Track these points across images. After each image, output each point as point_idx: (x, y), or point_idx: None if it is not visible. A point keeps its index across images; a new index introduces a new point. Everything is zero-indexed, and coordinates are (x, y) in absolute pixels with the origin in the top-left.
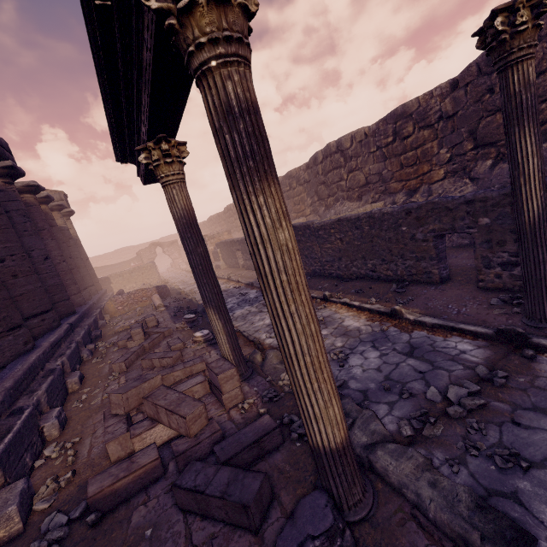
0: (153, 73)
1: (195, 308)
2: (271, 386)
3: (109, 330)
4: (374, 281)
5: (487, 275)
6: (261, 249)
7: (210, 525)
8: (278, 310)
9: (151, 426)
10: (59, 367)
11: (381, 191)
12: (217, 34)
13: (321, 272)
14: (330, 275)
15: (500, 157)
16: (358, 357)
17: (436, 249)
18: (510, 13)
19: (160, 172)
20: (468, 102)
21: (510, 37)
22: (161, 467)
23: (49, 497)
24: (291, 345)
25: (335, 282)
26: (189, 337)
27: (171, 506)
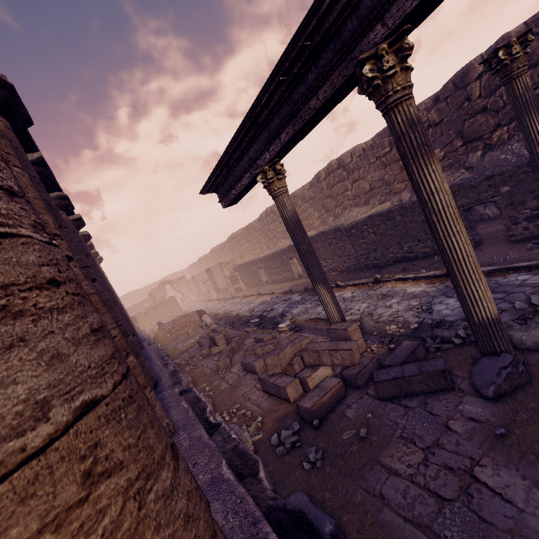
0: (313, 114)
1: (246, 319)
2: (381, 337)
3: (172, 352)
4: (413, 260)
5: (516, 230)
6: (435, 195)
7: (414, 398)
8: (449, 231)
9: (315, 369)
10: (177, 369)
11: (386, 193)
12: (405, 85)
13: (356, 266)
14: (366, 267)
15: (487, 148)
16: (440, 305)
17: (467, 220)
18: (507, 48)
19: (273, 186)
20: (451, 110)
21: (510, 62)
22: (344, 388)
23: (255, 433)
24: (459, 252)
25: (374, 270)
26: (268, 333)
27: (372, 402)
